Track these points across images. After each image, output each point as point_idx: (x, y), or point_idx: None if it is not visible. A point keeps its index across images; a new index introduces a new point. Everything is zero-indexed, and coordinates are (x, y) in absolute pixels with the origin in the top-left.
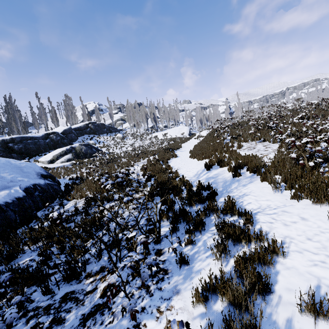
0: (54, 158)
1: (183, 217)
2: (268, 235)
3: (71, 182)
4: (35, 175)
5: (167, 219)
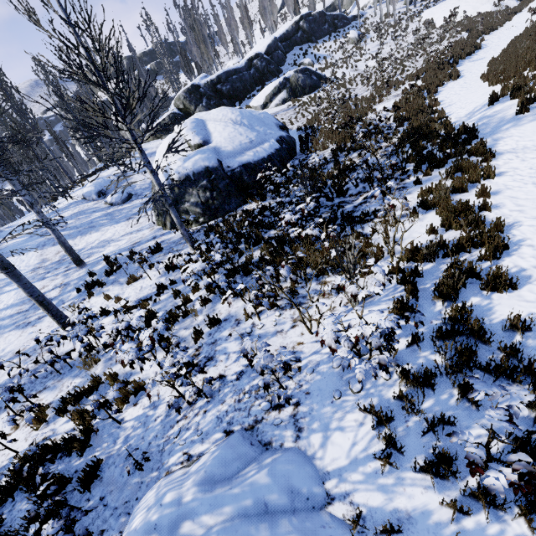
0: (267, 100)
1: (429, 159)
2: (498, 168)
3: (301, 133)
4: (275, 126)
5: (413, 161)
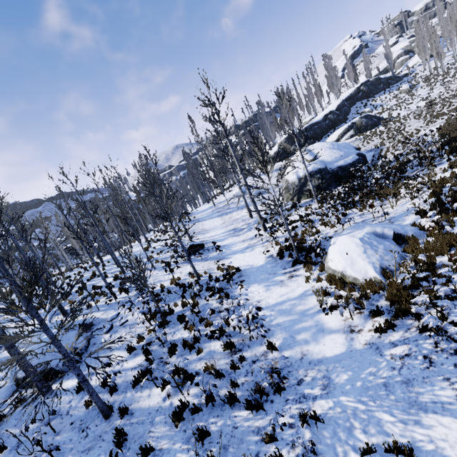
0: (339, 137)
1: None
2: None
3: (368, 152)
4: (353, 149)
5: (448, 152)
